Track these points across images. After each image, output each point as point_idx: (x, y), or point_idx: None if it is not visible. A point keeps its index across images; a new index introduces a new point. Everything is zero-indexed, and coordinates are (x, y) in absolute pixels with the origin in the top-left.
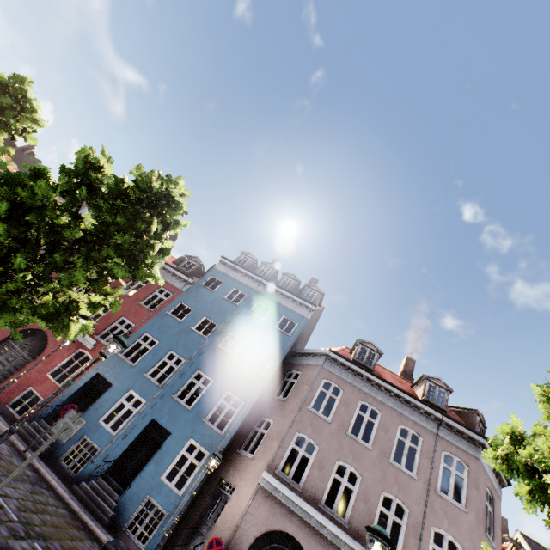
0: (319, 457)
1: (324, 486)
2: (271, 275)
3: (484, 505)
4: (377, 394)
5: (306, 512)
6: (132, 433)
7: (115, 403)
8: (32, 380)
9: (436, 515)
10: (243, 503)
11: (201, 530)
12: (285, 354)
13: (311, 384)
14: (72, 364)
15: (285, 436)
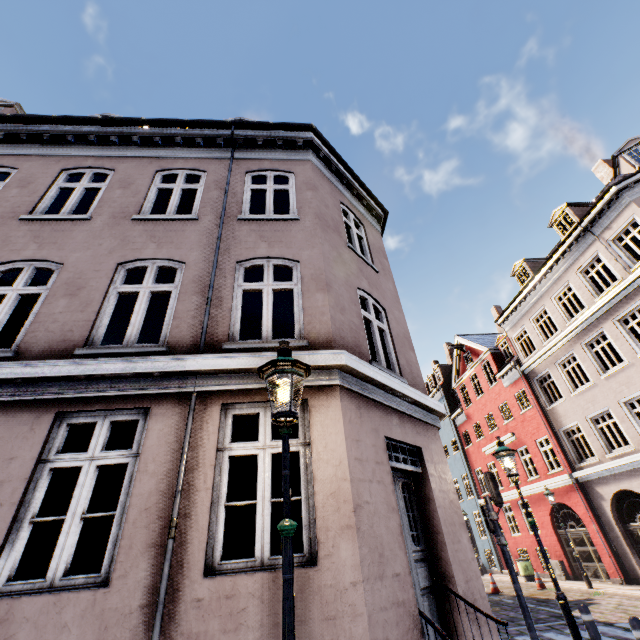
0: None
1: None
2: None
3: (338, 217)
4: (105, 151)
5: None
6: None
7: None
8: None
9: (244, 245)
10: None
11: None
12: None
13: None
14: None
15: None
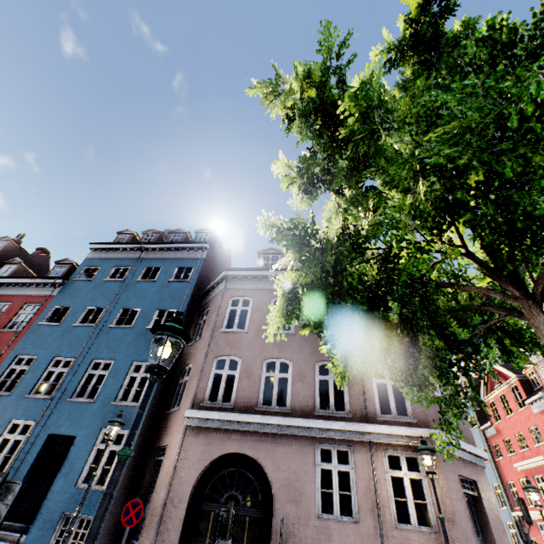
0: (244, 367)
1: (257, 390)
2: (157, 239)
3: None
4: None
5: (244, 423)
6: (26, 462)
7: None
8: None
9: None
10: (174, 453)
11: (147, 511)
12: (189, 299)
13: (218, 309)
14: None
15: (202, 367)
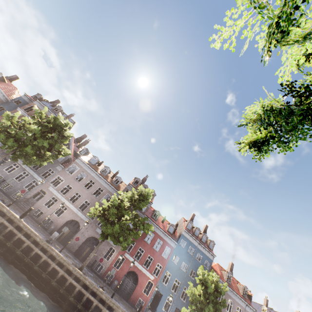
0: None
1: None
2: (199, 234)
3: None
4: (233, 296)
5: None
6: None
7: (165, 302)
8: (139, 295)
9: None
10: None
11: None
12: None
13: None
14: (148, 287)
15: None
